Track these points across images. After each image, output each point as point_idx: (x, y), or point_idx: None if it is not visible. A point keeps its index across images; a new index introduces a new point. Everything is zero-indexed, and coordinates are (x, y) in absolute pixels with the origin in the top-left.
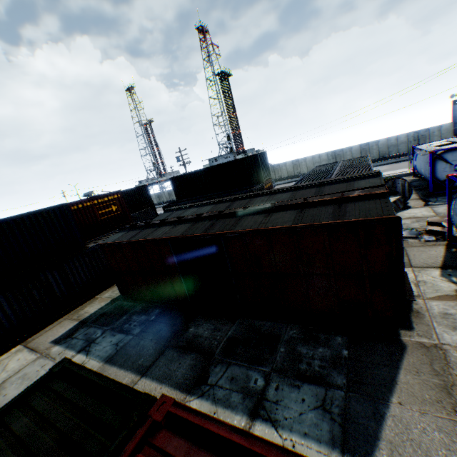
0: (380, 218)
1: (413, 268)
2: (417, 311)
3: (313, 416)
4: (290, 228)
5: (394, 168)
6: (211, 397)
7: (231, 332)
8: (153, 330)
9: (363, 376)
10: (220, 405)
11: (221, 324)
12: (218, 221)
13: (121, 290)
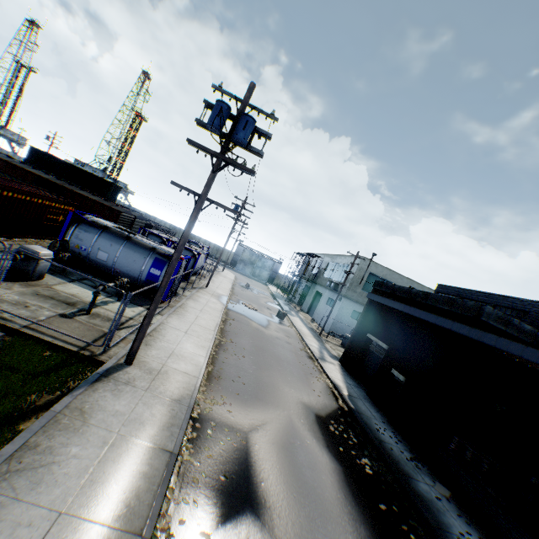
0: (118, 210)
1: None
2: None
3: None
4: (94, 200)
5: None
6: None
7: None
8: None
9: None
10: None
11: None
12: (68, 185)
13: None
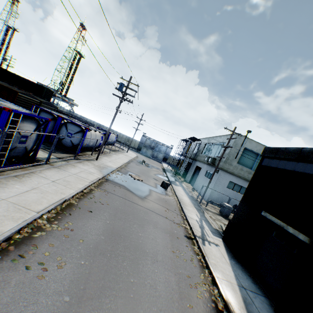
0: (15, 90)
1: None
2: None
3: None
4: None
5: None
6: None
7: None
8: None
9: None
10: None
11: None
12: None
13: None
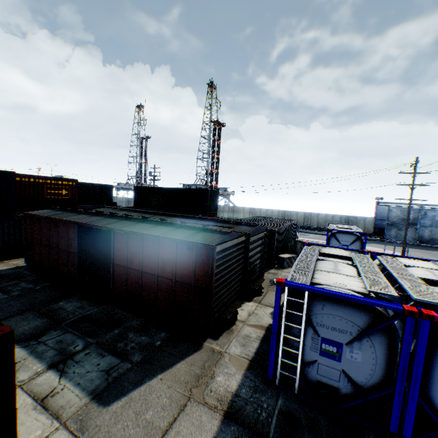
0: (206, 244)
1: (259, 304)
2: (232, 330)
3: (95, 375)
4: (156, 237)
5: (322, 238)
6: (32, 349)
7: (91, 312)
8: (31, 296)
9: (155, 359)
10: (33, 355)
11: (88, 305)
12: (121, 221)
13: (27, 260)
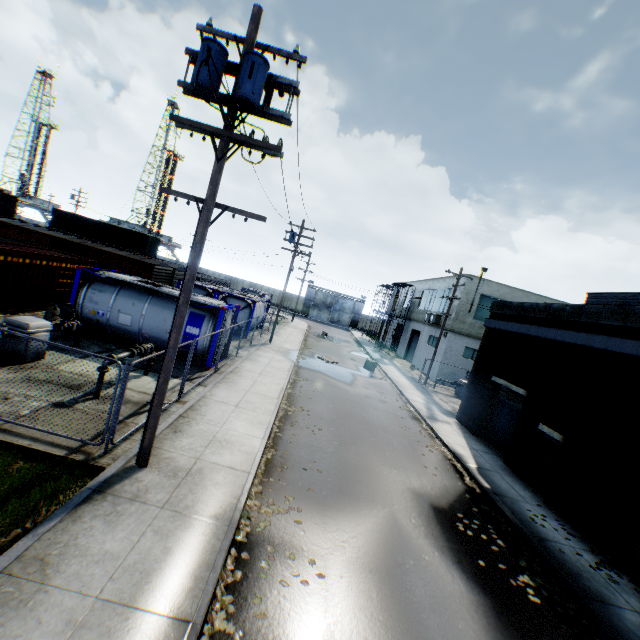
0: (150, 263)
1: None
2: None
3: None
4: (121, 256)
5: None
6: None
7: None
8: None
9: None
10: None
11: None
12: (90, 243)
13: None
